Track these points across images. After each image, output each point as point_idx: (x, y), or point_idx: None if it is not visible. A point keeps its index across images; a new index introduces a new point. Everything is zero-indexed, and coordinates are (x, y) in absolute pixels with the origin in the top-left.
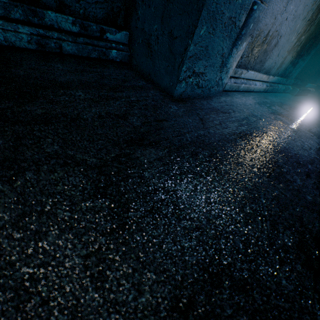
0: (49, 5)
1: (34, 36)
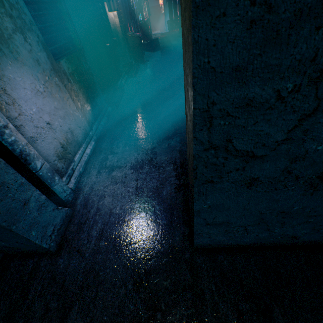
0: None
1: None
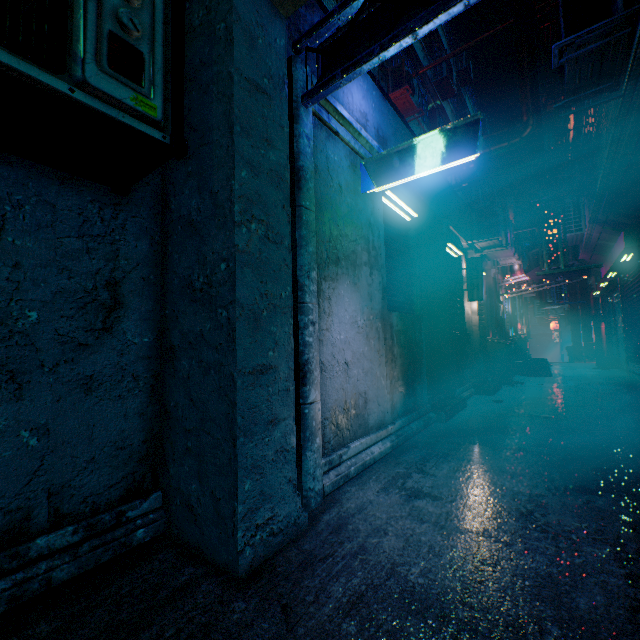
0: (40, 529)
1: (7, 591)
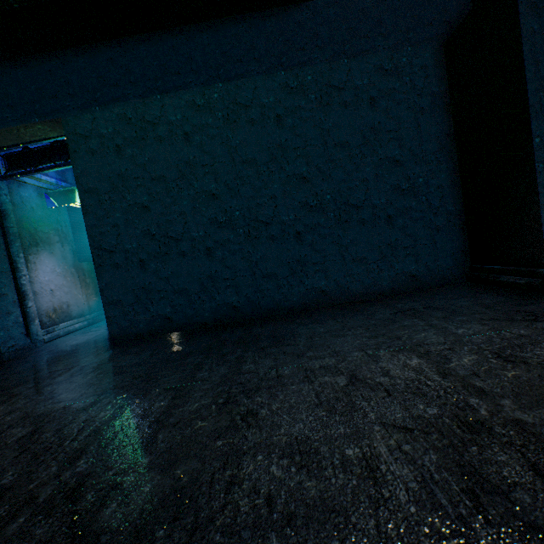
0: None
1: None
